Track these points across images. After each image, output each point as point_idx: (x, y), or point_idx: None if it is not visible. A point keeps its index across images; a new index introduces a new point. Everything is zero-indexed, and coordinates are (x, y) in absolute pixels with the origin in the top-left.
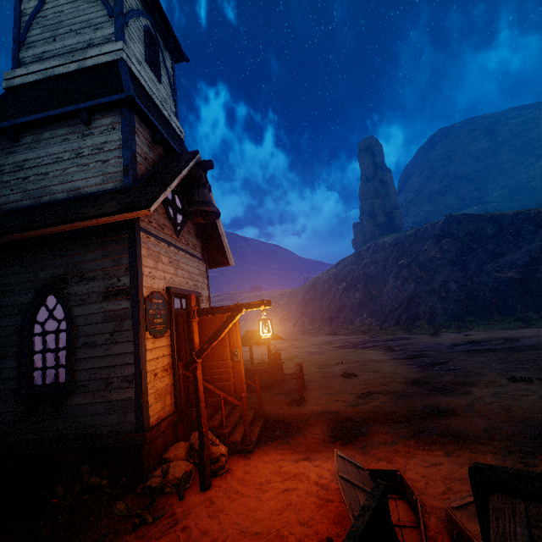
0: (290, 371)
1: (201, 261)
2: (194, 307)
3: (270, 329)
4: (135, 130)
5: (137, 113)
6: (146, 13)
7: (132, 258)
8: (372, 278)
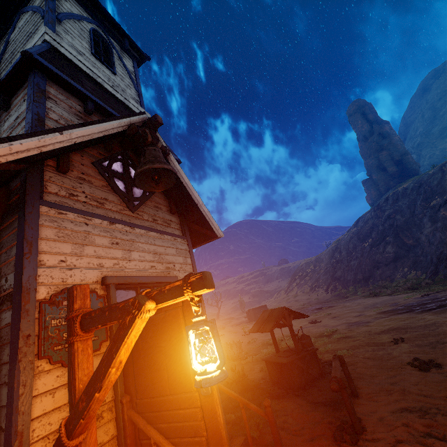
0: (330, 356)
1: (178, 238)
2: (78, 312)
3: (302, 298)
4: (50, 97)
5: (53, 80)
6: (92, 20)
7: (19, 244)
8: (401, 227)
